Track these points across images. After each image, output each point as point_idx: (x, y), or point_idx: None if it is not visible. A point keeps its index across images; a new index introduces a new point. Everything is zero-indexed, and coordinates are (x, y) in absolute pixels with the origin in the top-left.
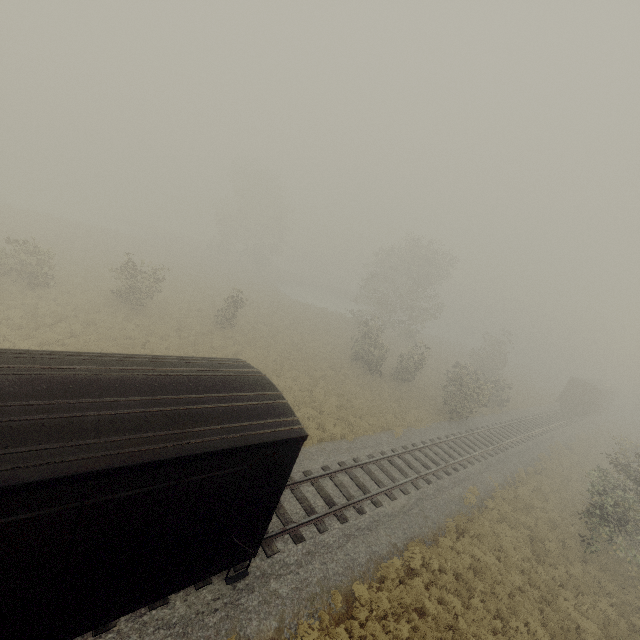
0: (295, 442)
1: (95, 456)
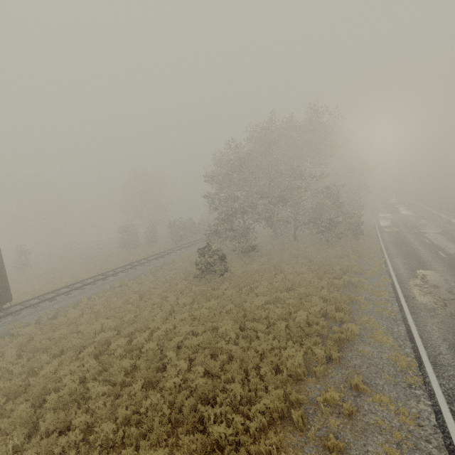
0: None
1: None
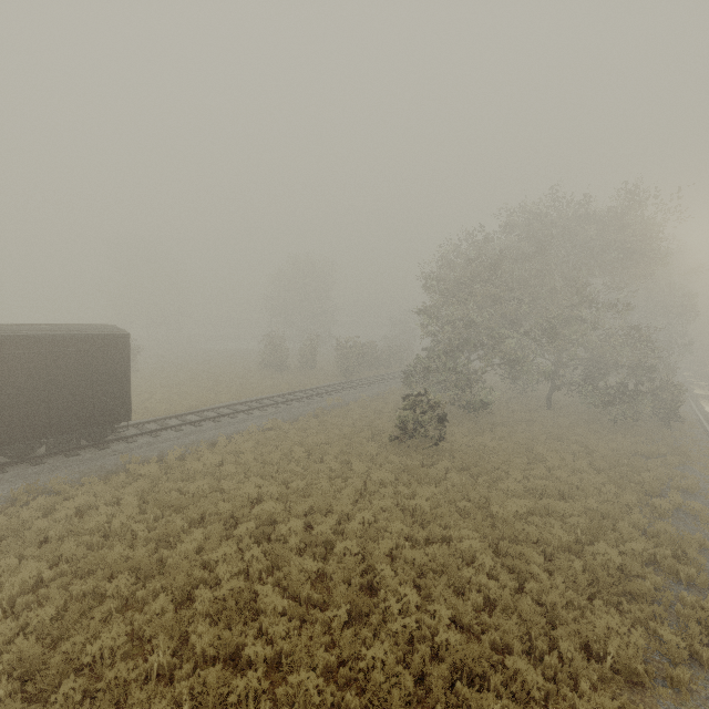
0: (122, 337)
1: None
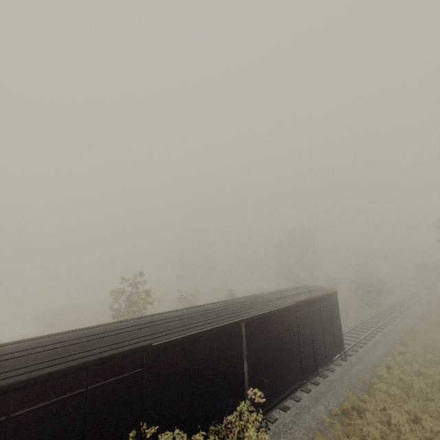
0: (335, 293)
1: (305, 297)
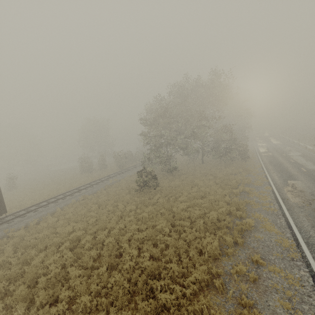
0: None
1: None
